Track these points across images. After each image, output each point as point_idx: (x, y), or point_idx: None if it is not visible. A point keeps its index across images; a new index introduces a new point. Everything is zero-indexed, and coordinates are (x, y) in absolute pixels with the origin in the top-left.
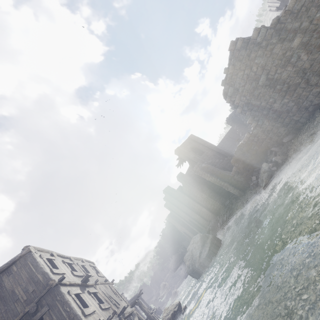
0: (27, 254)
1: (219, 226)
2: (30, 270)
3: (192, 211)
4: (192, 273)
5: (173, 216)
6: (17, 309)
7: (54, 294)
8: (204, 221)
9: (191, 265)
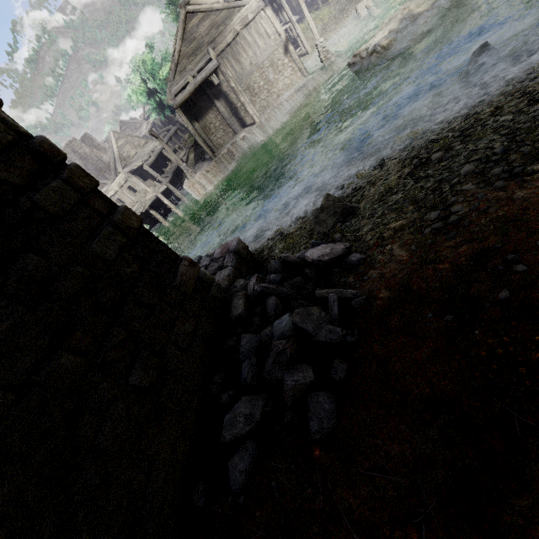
0: None
1: None
2: None
3: None
4: None
5: None
6: None
7: None
8: None
9: None
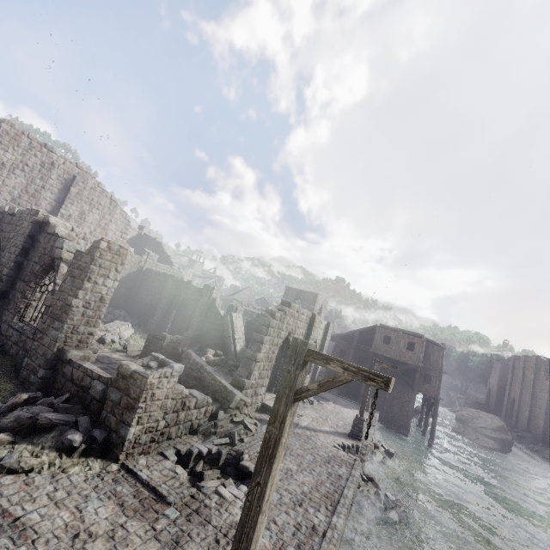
0: (443, 349)
1: (528, 446)
2: (439, 356)
3: (529, 405)
4: (459, 420)
5: (505, 370)
6: (427, 363)
7: (440, 375)
8: (524, 422)
9: (466, 418)
